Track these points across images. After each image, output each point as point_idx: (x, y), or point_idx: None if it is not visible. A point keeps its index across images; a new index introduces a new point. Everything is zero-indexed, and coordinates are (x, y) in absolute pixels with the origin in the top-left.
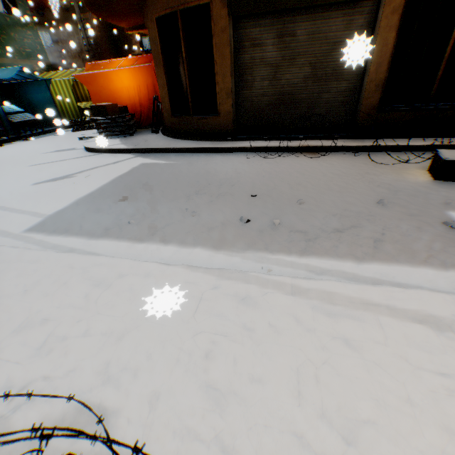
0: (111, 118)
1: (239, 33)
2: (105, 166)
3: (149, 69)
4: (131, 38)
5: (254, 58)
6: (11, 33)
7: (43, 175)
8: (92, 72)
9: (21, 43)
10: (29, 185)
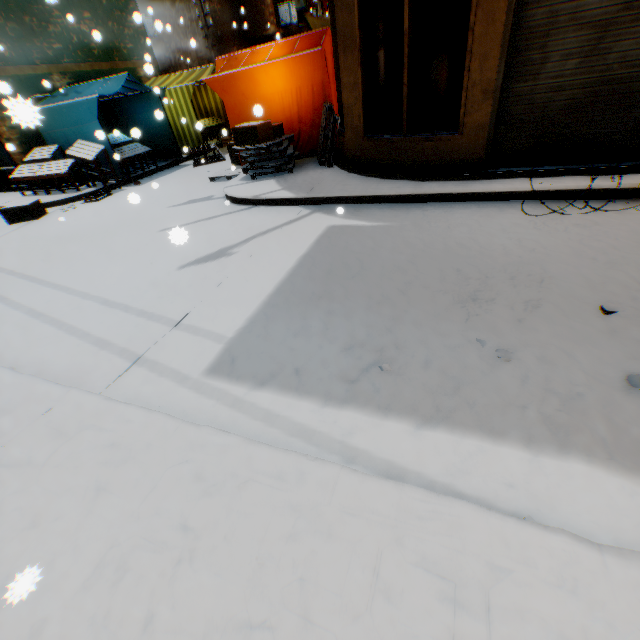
0: (265, 147)
1: None
2: (272, 233)
3: (318, 57)
4: (263, 8)
5: (555, 14)
6: (107, 22)
7: (185, 251)
8: (229, 72)
9: (120, 37)
10: (174, 271)
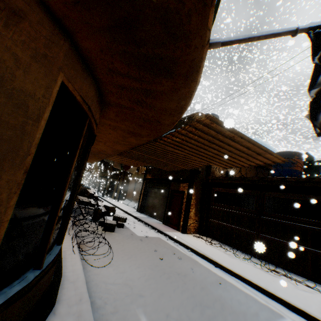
0: None
1: None
2: None
3: None
4: None
5: None
6: None
7: None
8: None
9: None
10: None
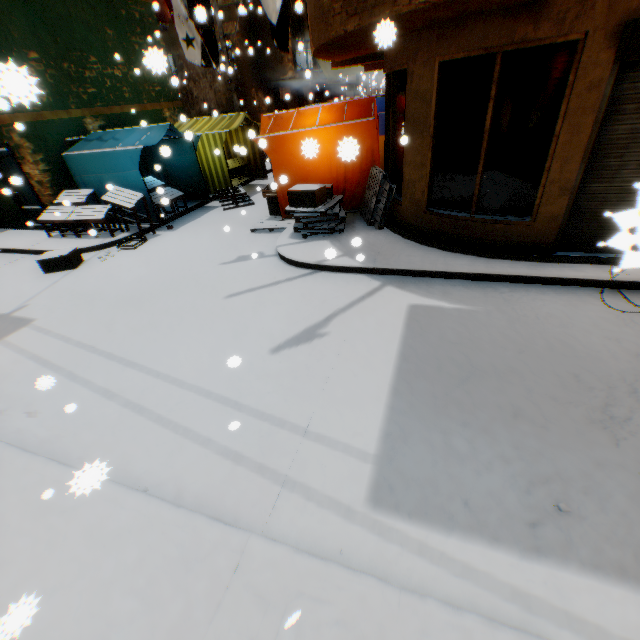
0: (322, 211)
1: (619, 88)
2: (352, 309)
3: (370, 126)
4: (282, 54)
5: (635, 130)
6: (138, 66)
7: (267, 327)
8: (280, 133)
9: (149, 80)
10: (267, 355)
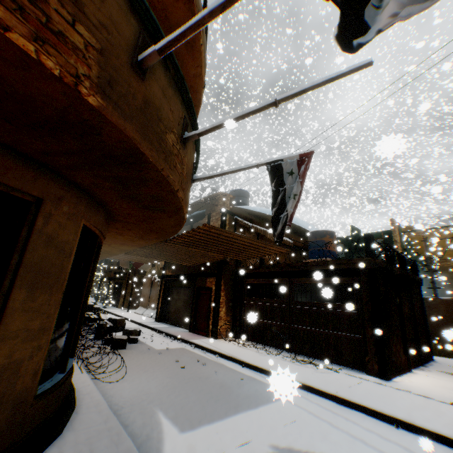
0: None
1: None
2: None
3: None
4: None
5: None
6: None
7: None
8: None
9: None
10: None
